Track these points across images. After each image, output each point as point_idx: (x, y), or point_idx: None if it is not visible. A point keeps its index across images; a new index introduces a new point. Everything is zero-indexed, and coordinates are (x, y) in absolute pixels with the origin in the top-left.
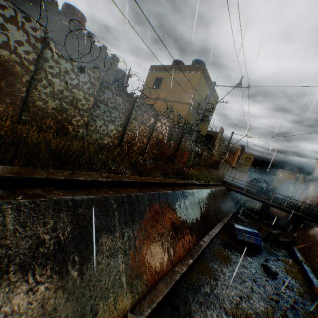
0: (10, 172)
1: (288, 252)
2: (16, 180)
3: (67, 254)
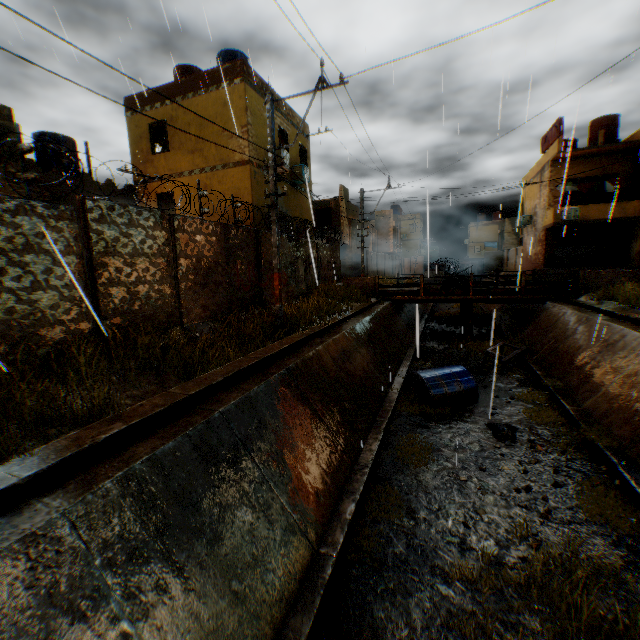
0: None
1: (524, 374)
2: None
3: None
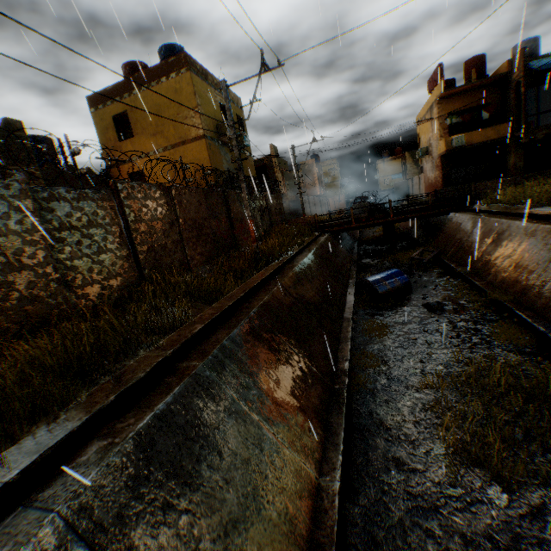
0: (27, 454)
1: (441, 269)
2: (48, 457)
3: (205, 484)
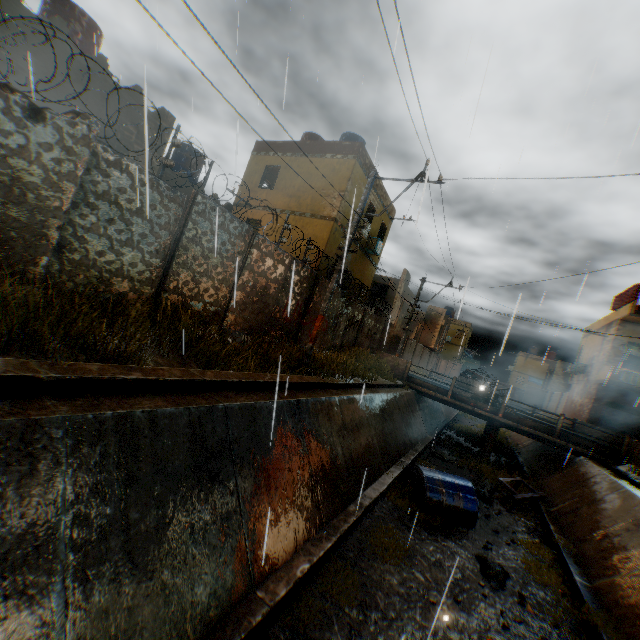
0: None
1: (534, 522)
2: None
3: None
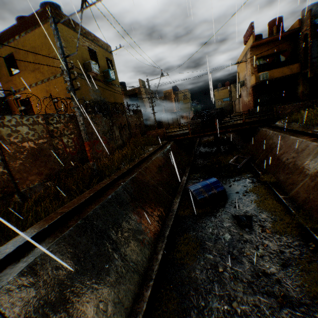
0: None
1: (251, 173)
2: None
3: None
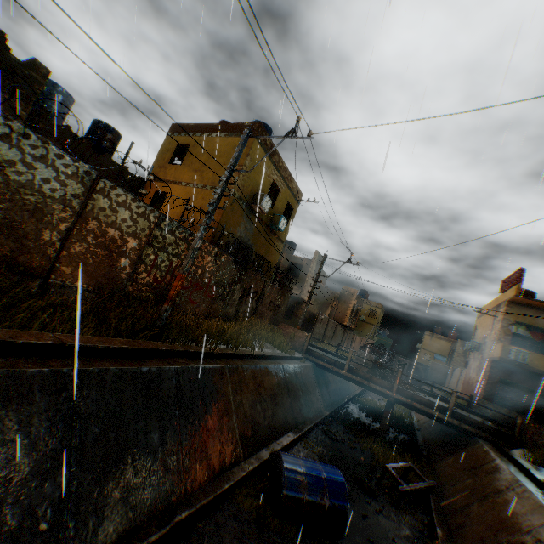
0: None
1: (422, 521)
2: None
3: None
